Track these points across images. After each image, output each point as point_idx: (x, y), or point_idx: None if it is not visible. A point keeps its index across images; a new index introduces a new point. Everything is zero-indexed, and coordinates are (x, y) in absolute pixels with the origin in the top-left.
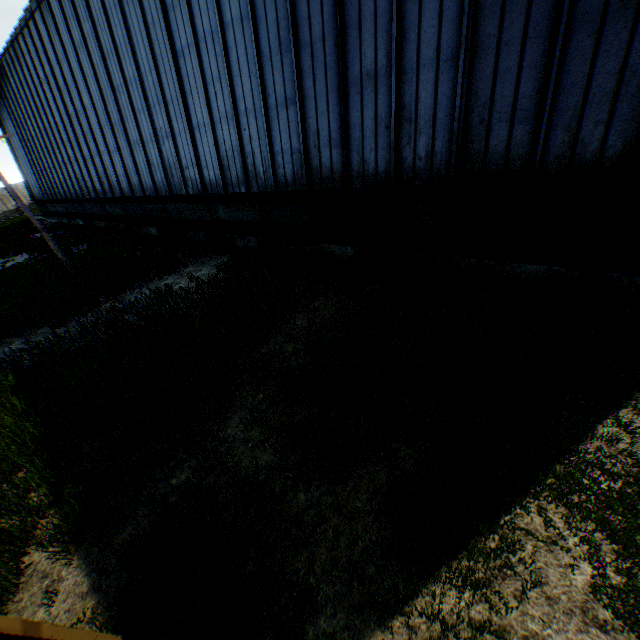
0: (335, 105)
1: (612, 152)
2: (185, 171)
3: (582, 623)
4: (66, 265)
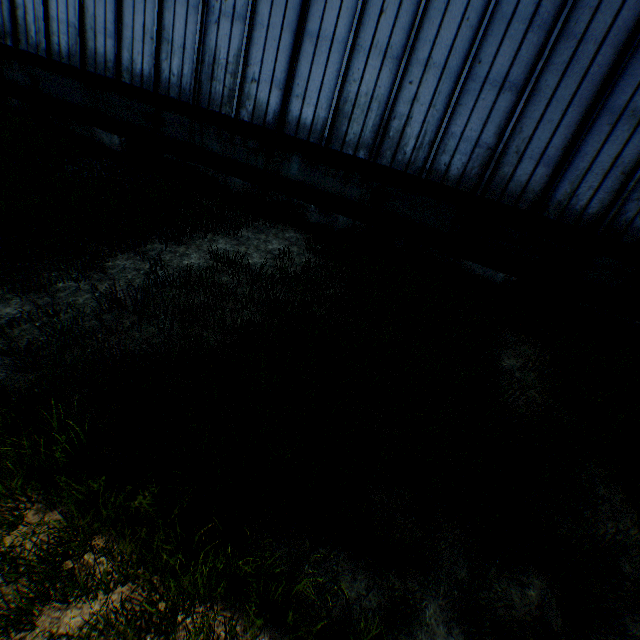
0: (572, 121)
1: None
2: (248, 84)
3: None
4: None
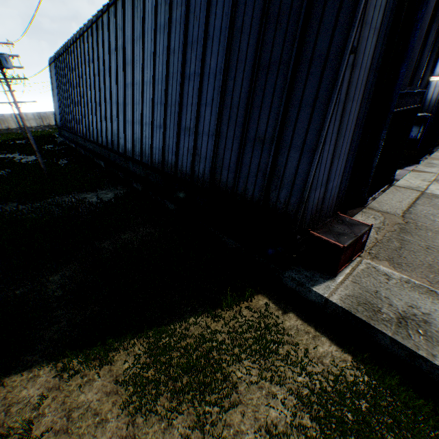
0: (176, 136)
1: (256, 198)
2: (120, 140)
3: (112, 380)
4: (44, 172)
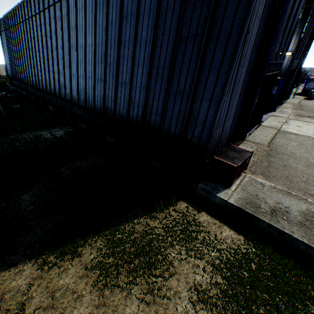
0: (114, 87)
1: (177, 134)
2: (66, 89)
3: (83, 267)
4: (3, 114)
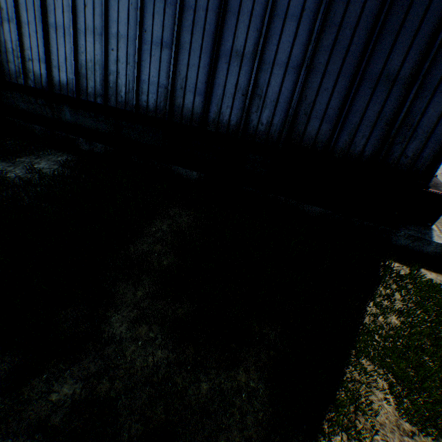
0: (206, 64)
1: (367, 154)
2: (28, 62)
3: (400, 435)
4: None
